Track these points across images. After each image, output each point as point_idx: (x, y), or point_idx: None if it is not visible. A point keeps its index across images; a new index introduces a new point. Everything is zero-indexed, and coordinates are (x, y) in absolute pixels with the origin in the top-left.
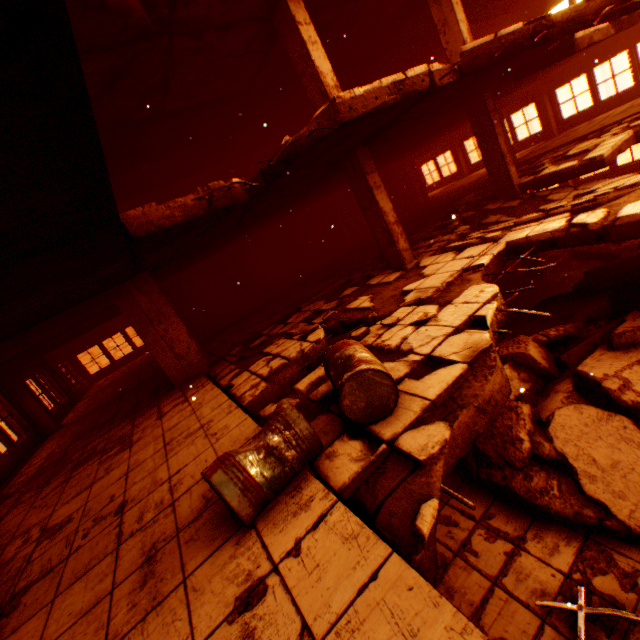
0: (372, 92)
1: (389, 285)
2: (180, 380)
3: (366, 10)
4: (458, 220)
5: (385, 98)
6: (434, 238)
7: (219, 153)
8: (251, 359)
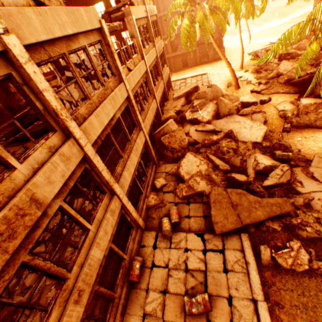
0: None
1: None
2: None
3: None
4: None
5: None
6: None
7: None
8: None
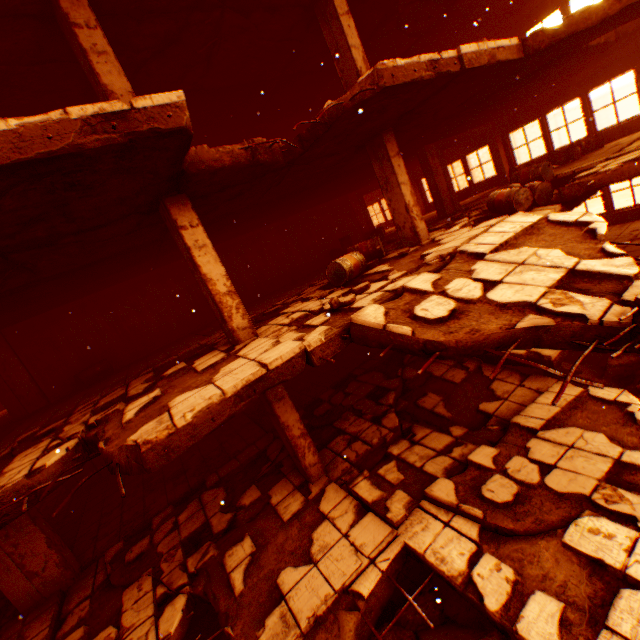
0: (209, 411)
1: (281, 527)
2: (30, 603)
3: (294, 171)
4: (397, 385)
5: (231, 409)
6: (364, 417)
7: (152, 265)
8: (112, 597)
